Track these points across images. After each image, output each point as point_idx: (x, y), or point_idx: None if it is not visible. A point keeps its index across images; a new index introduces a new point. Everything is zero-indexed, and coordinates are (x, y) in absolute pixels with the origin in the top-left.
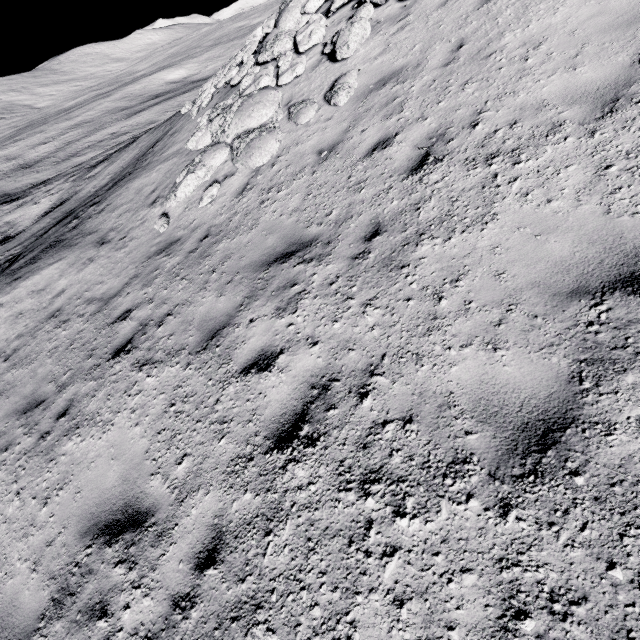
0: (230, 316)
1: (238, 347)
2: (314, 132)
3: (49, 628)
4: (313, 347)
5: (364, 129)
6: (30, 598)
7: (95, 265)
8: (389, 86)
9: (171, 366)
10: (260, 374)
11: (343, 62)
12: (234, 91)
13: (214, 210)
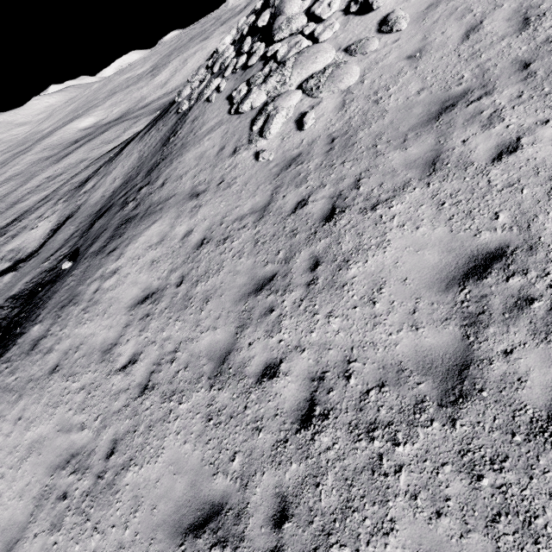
0: (436, 150)
1: (470, 155)
2: (389, 51)
3: (483, 336)
4: (547, 123)
5: (443, 31)
6: (436, 339)
7: (209, 205)
8: (443, 5)
9: (409, 192)
10: (514, 154)
11: (376, 11)
12: (254, 69)
13: (321, 126)
